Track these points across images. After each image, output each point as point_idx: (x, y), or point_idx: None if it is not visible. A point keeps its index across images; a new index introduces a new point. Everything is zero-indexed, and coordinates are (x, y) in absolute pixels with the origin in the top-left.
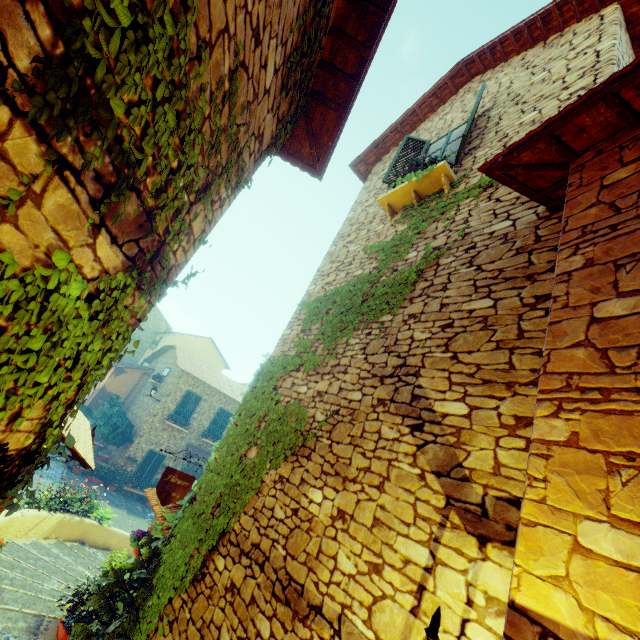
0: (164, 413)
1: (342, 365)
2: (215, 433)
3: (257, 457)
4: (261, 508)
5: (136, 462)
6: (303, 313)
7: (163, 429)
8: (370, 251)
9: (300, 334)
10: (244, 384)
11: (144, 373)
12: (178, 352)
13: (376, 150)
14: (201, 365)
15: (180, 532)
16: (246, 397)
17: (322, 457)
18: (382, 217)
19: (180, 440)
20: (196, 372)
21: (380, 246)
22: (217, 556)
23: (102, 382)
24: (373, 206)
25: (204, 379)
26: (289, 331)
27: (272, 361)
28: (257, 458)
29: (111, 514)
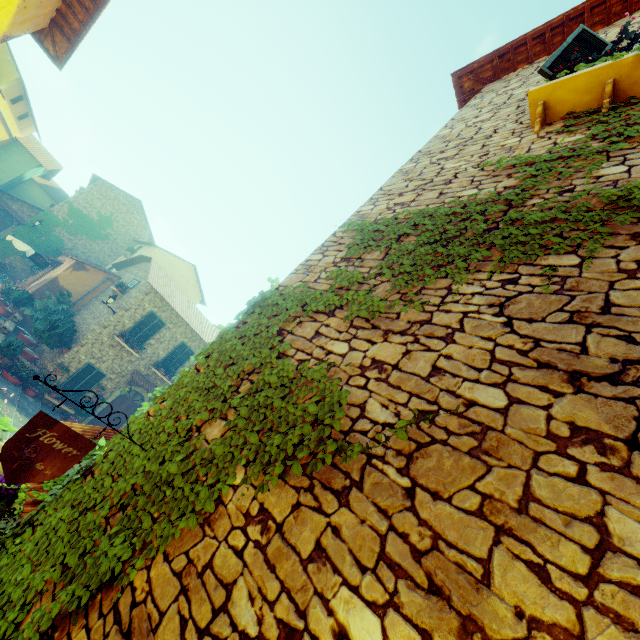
0: (117, 328)
1: (439, 325)
2: (169, 367)
3: (221, 444)
4: (202, 567)
5: (68, 372)
6: (348, 236)
7: (111, 345)
8: (497, 165)
9: (340, 262)
10: (216, 326)
11: (108, 278)
12: (153, 266)
13: (499, 62)
14: (175, 289)
15: (42, 528)
16: (226, 333)
17: (383, 513)
18: (514, 130)
19: (127, 363)
20: (167, 294)
21: (521, 159)
22: (79, 631)
23: (56, 272)
24: (491, 120)
25: (174, 305)
26: (319, 256)
27: (282, 291)
28: (220, 446)
29: (9, 426)
